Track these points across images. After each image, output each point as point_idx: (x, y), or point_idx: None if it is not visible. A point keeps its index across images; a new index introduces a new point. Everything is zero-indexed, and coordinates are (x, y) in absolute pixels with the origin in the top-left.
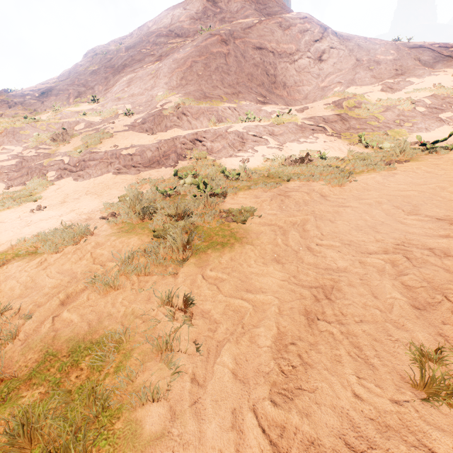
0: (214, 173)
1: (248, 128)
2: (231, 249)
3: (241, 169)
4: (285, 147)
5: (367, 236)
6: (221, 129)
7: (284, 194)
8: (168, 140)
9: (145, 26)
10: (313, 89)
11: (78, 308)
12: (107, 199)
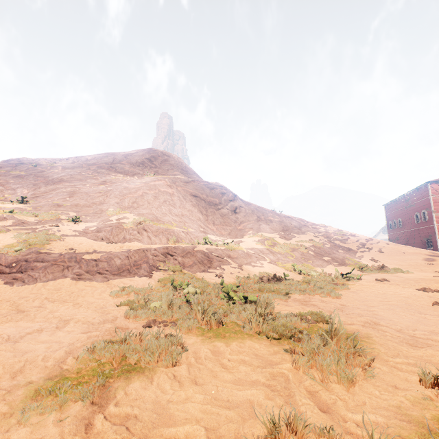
0: (204, 284)
1: (210, 249)
2: (367, 342)
3: (237, 282)
4: (244, 268)
5: (431, 327)
6: (188, 247)
7: (307, 303)
8: (139, 250)
9: (84, 157)
10: (234, 229)
11: (353, 409)
12: (97, 307)
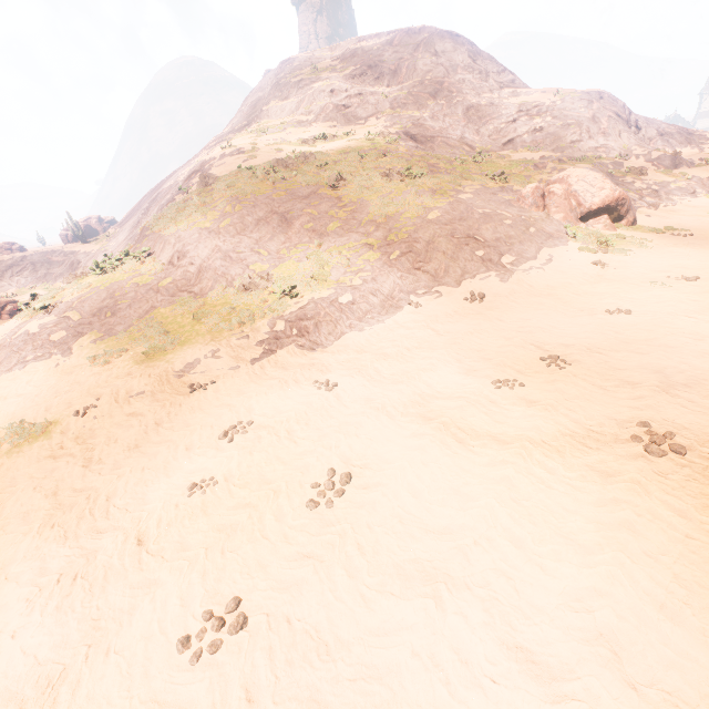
0: None
1: None
2: None
3: None
4: None
5: None
6: None
7: None
8: None
9: (385, 68)
10: None
11: None
12: None
